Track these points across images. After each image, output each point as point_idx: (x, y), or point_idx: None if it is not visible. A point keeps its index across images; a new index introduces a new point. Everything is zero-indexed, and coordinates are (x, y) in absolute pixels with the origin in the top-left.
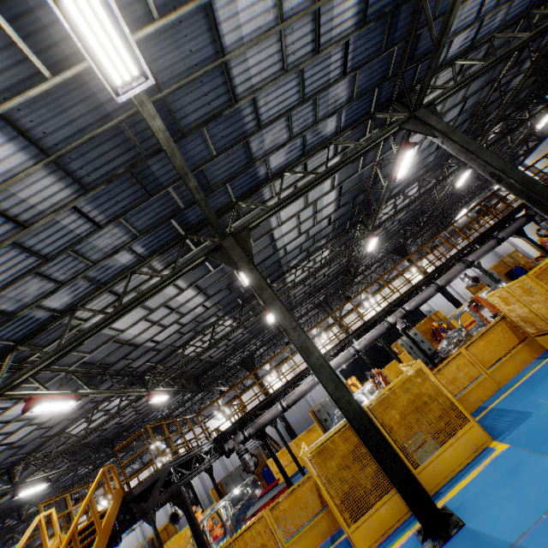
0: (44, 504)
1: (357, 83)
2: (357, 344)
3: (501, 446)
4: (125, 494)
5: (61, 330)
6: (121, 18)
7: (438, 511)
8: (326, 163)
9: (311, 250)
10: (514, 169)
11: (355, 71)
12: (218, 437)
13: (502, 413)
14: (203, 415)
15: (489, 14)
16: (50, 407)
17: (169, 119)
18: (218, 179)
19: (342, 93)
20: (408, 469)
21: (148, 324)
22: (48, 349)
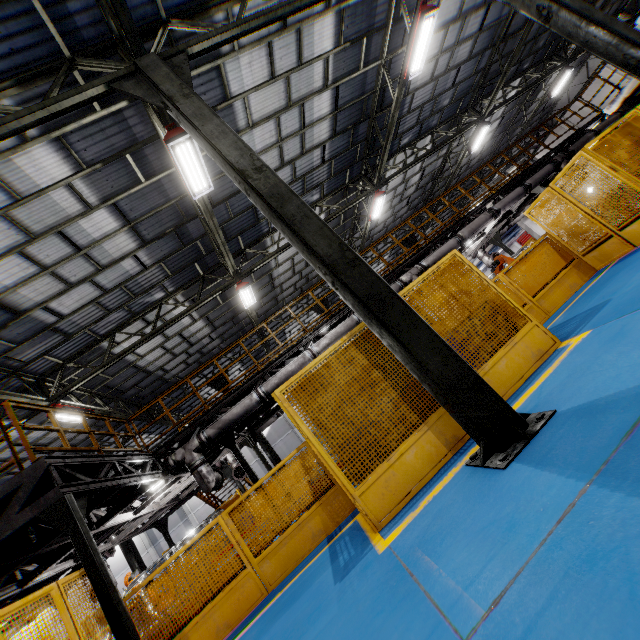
0: None
1: None
2: None
3: (578, 337)
4: None
5: None
6: None
7: (509, 407)
8: None
9: None
10: None
11: None
12: (161, 449)
13: (563, 324)
14: None
15: None
16: None
17: None
18: None
19: None
20: (454, 351)
21: (32, 270)
22: None
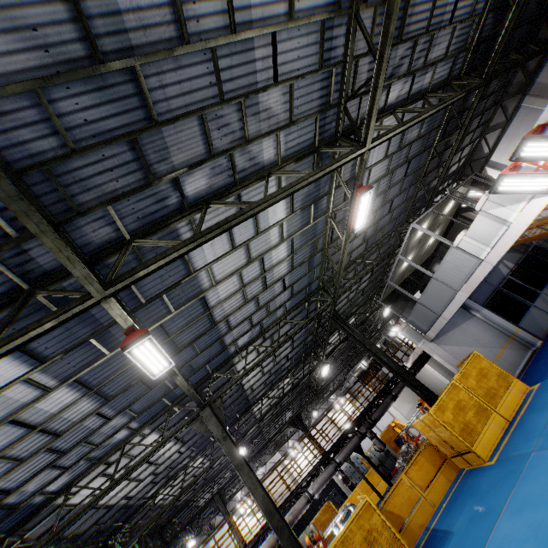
0: None
1: (135, 408)
2: None
3: None
4: None
5: None
6: None
7: None
8: (114, 473)
9: (172, 473)
10: (262, 492)
11: (123, 411)
12: None
13: None
14: None
15: (263, 319)
16: None
17: None
18: None
19: (119, 421)
20: None
21: None
22: None
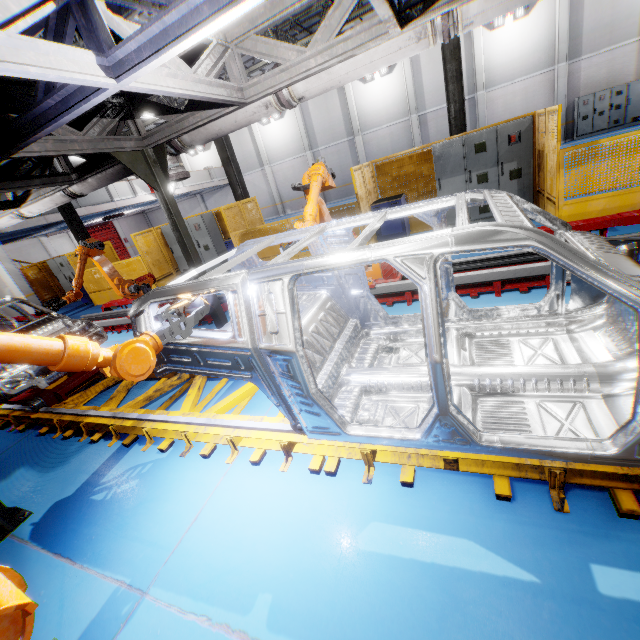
0: None
1: None
2: None
3: None
4: None
5: None
6: None
7: None
8: None
9: None
10: None
11: None
12: None
13: None
14: None
15: None
16: None
17: None
18: None
19: None
20: None
21: None
22: None
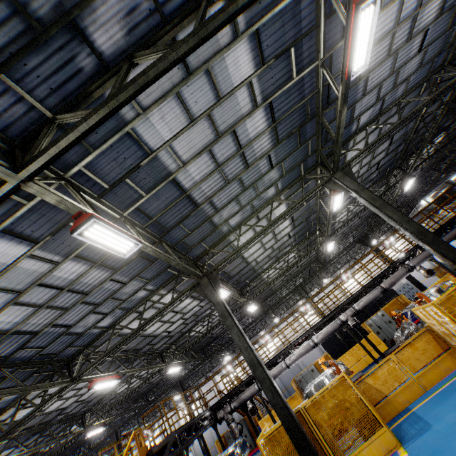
0: (101, 450)
1: (284, 166)
2: (315, 338)
3: (403, 452)
4: (148, 450)
5: (108, 336)
6: (123, 234)
7: None
8: (270, 218)
9: (279, 255)
10: (410, 221)
11: (280, 163)
12: (213, 406)
13: (416, 419)
14: (213, 372)
15: (388, 93)
16: (103, 385)
17: (158, 227)
18: (195, 241)
19: (274, 175)
20: None
21: (161, 323)
22: (101, 347)
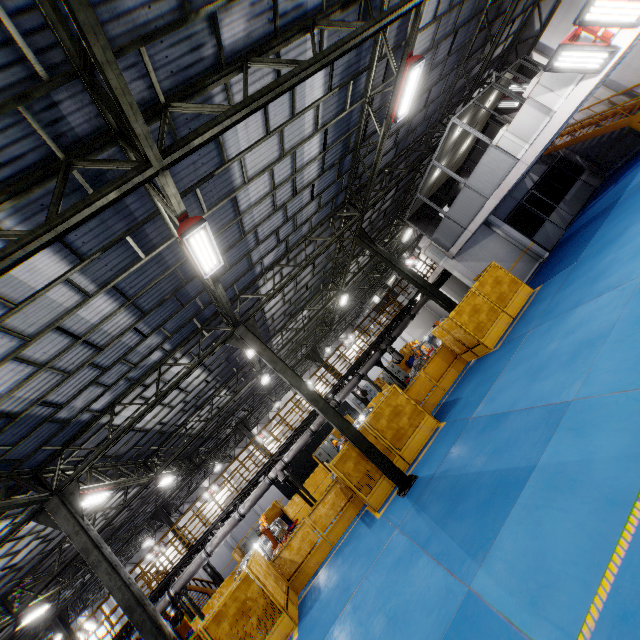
0: None
1: (168, 328)
2: (242, 507)
3: (295, 634)
4: None
5: None
6: None
7: None
8: (157, 390)
9: (199, 403)
10: (307, 387)
11: (158, 329)
12: None
13: (316, 586)
14: (132, 563)
15: (290, 235)
16: None
17: None
18: (29, 450)
19: (153, 341)
20: None
21: None
22: None
